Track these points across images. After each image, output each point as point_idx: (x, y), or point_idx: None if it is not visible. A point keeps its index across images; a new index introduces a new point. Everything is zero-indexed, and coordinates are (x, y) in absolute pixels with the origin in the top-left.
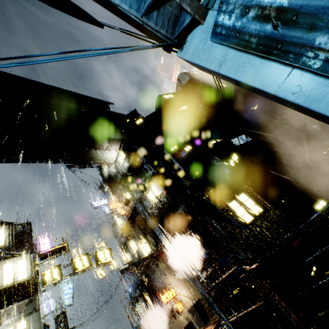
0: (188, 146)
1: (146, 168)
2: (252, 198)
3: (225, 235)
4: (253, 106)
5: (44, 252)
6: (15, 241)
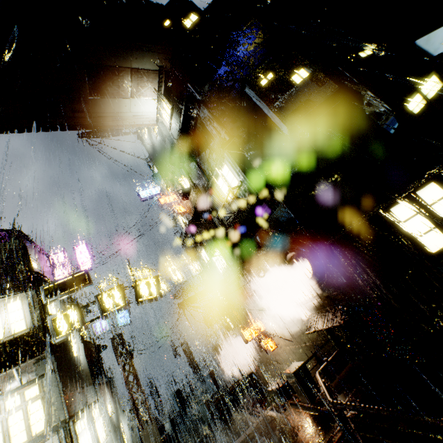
0: (301, 70)
1: (210, 132)
2: None
3: (372, 274)
4: None
5: (51, 286)
6: None
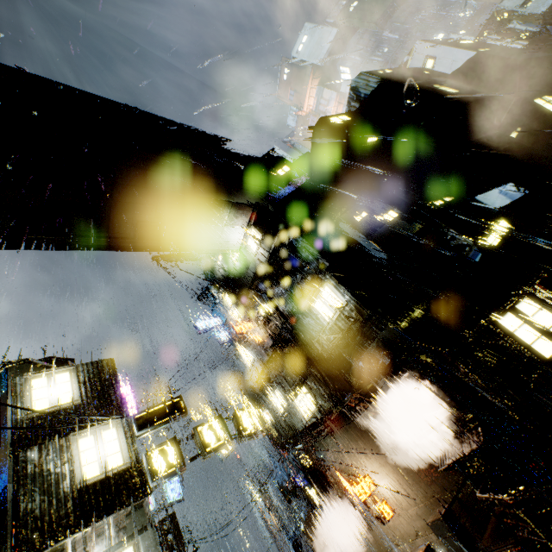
0: (390, 211)
1: (305, 257)
2: (550, 307)
3: (501, 381)
4: (509, 130)
5: (144, 414)
6: (91, 394)
